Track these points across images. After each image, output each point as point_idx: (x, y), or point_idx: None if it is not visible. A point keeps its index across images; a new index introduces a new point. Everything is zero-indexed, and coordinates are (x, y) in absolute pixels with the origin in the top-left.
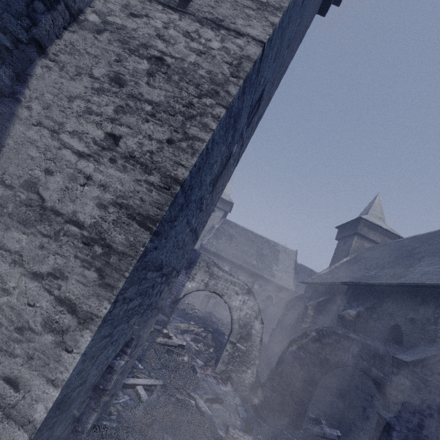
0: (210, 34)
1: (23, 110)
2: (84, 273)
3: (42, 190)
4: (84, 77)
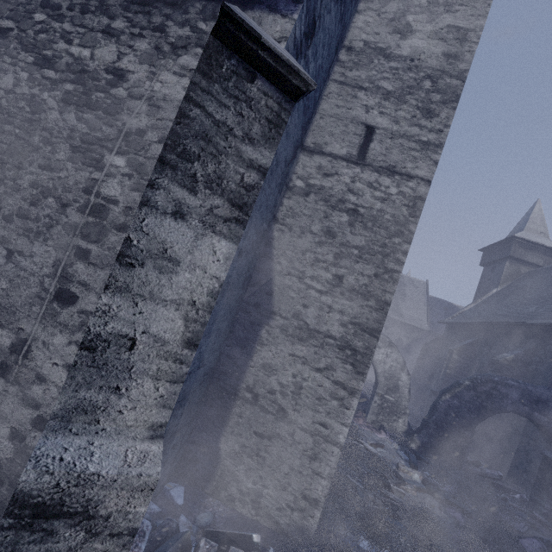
0: (387, 181)
1: (276, 265)
2: (344, 366)
3: (305, 318)
4: (307, 234)
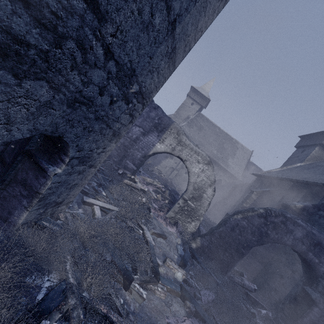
0: None
1: None
2: None
3: None
4: None
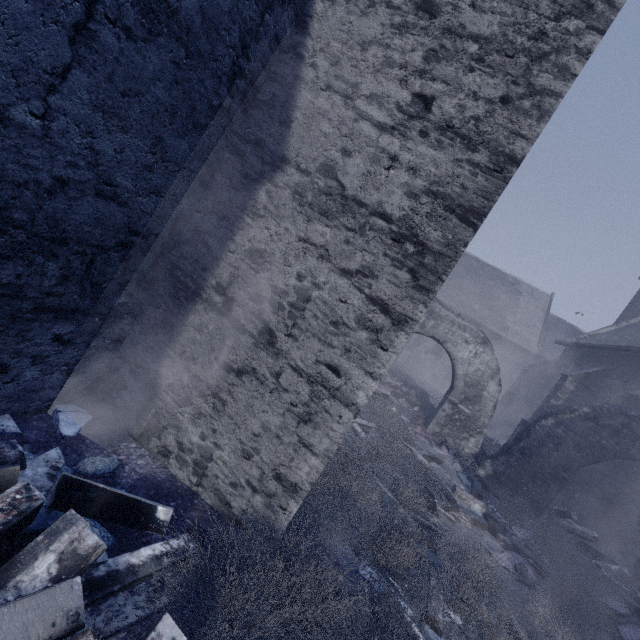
0: None
1: (307, 70)
2: (395, 273)
3: (341, 175)
4: (380, 8)
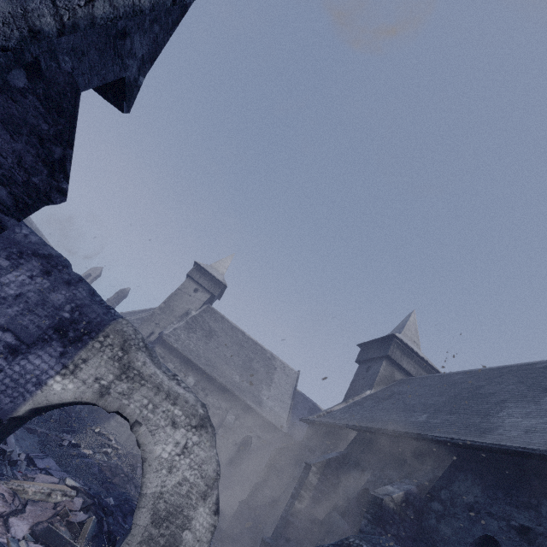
0: None
1: None
2: None
3: None
4: None
